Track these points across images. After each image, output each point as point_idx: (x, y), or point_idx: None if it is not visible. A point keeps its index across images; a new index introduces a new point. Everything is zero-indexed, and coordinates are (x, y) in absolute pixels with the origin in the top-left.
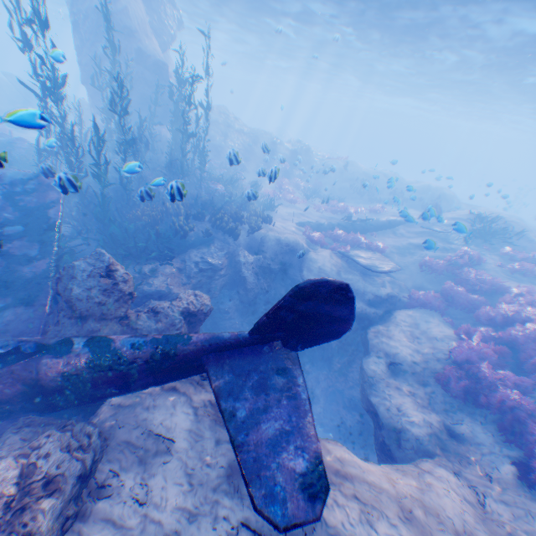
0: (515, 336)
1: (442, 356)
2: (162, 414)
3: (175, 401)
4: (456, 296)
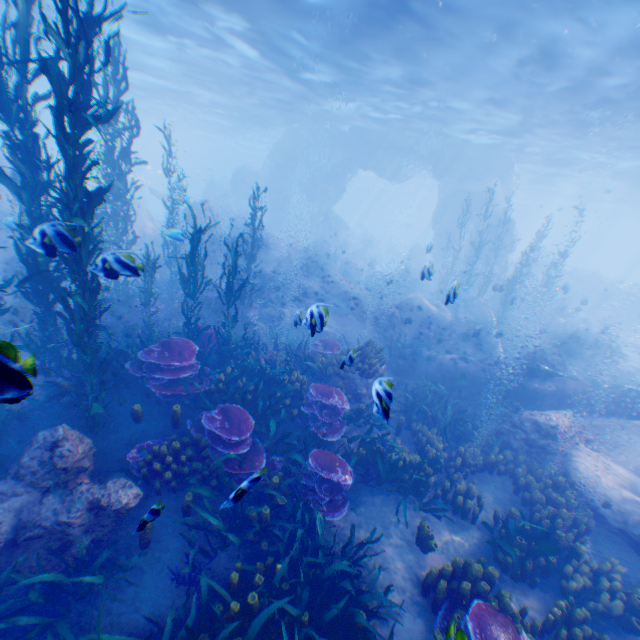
0: None
1: None
2: (616, 430)
3: (622, 428)
4: None
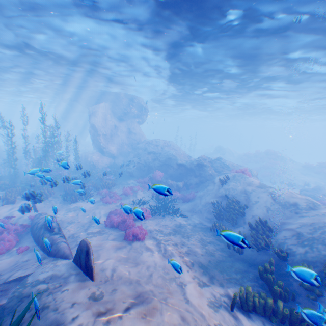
0: None
1: None
2: None
3: None
4: None
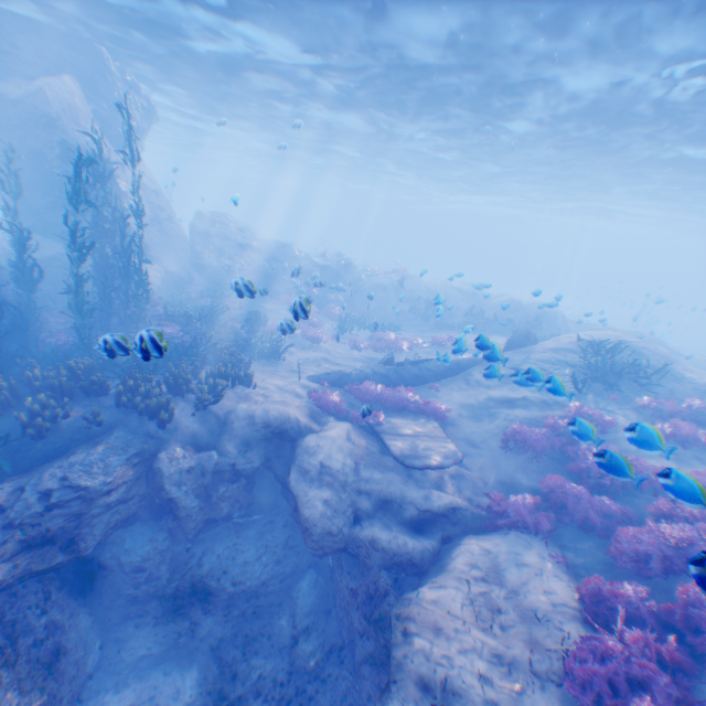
0: (700, 618)
1: (553, 675)
2: None
3: None
4: (571, 502)
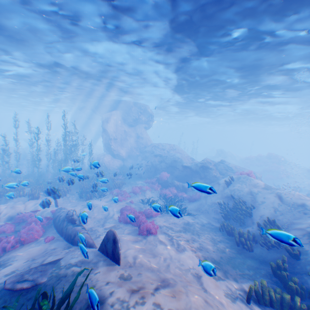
0: None
1: None
2: None
3: None
4: None
